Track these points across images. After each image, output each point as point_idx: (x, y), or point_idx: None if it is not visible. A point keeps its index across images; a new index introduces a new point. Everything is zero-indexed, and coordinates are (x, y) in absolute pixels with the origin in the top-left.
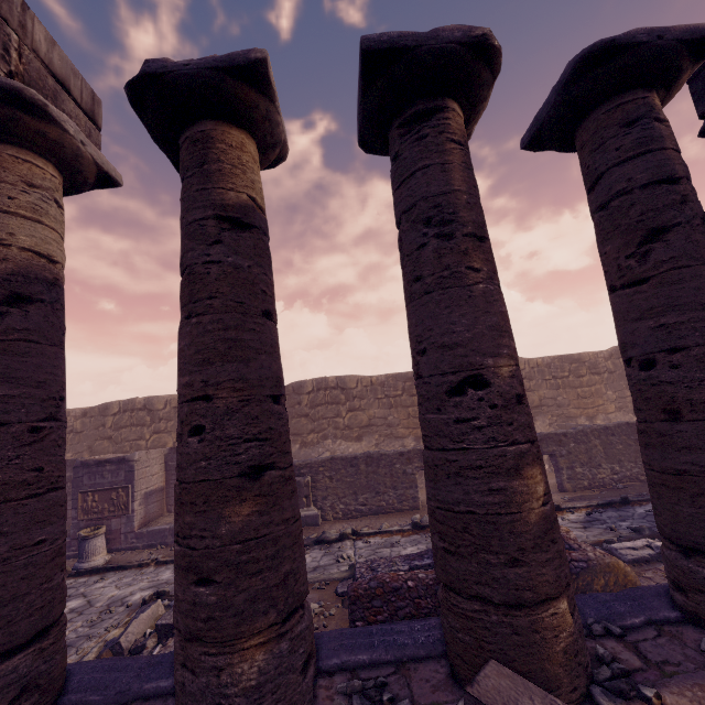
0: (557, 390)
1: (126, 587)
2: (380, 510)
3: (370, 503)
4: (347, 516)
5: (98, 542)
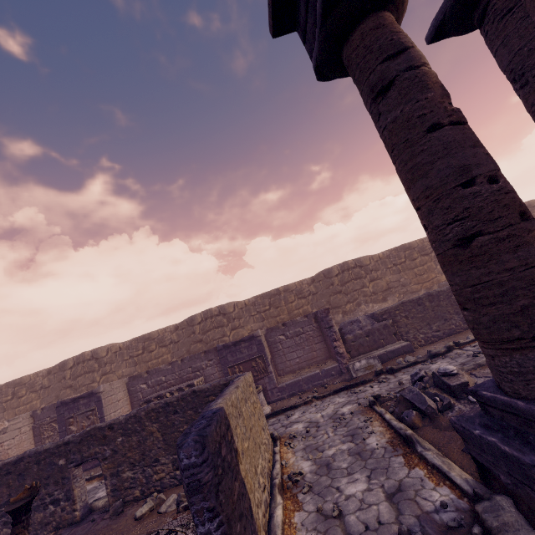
0: None
1: (322, 411)
2: (452, 332)
3: (442, 329)
4: (428, 342)
5: (261, 396)
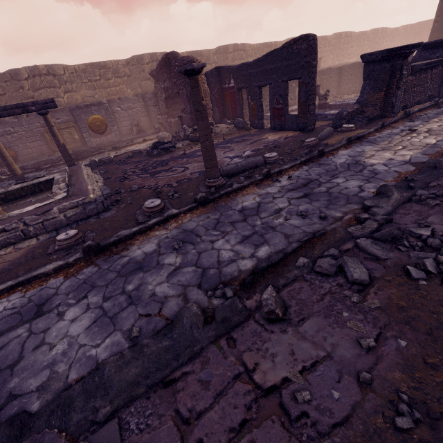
0: (358, 48)
1: None
2: None
3: None
4: None
5: None
